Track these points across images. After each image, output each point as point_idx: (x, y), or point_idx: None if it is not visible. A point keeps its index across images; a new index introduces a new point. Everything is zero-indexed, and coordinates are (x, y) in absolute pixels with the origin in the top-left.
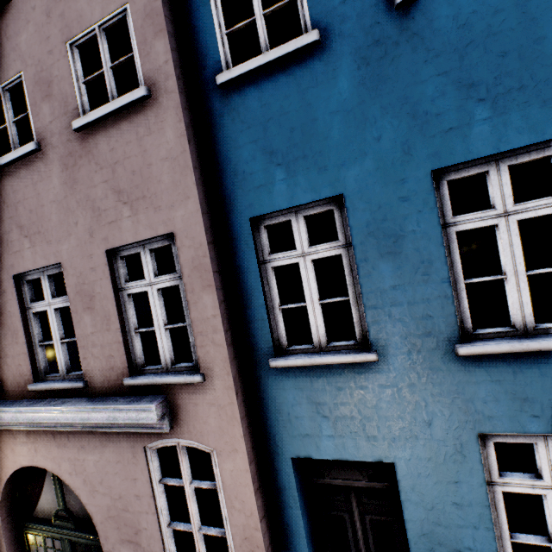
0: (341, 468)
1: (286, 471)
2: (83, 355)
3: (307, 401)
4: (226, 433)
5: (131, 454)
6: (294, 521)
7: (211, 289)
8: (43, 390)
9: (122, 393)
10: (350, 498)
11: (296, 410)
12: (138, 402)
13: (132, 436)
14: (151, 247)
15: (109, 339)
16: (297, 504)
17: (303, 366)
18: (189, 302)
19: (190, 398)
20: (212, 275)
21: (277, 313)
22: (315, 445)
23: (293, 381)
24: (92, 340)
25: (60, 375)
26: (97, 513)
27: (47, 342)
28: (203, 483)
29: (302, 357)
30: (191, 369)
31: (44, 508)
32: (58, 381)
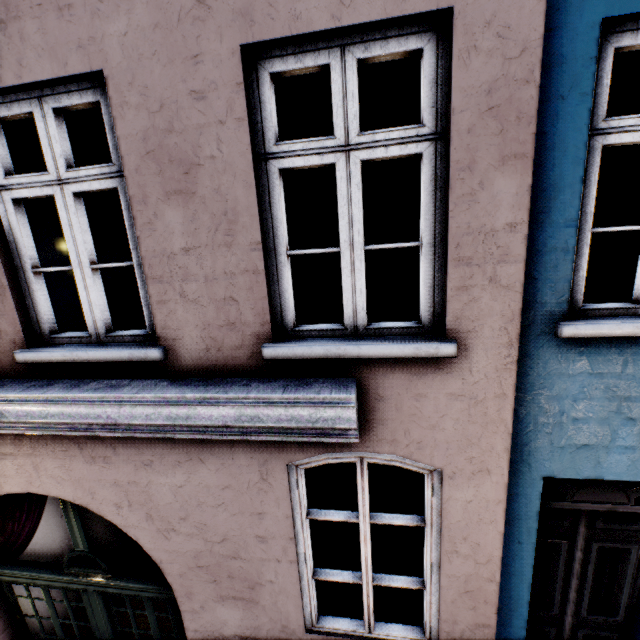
0: (595, 489)
1: (529, 496)
2: (156, 296)
3: (605, 395)
4: (474, 444)
5: (257, 476)
6: (519, 560)
7: (522, 164)
8: (55, 362)
9: (251, 373)
10: (578, 524)
11: (578, 408)
12: (309, 389)
13: (263, 448)
14: (363, 53)
15: (230, 264)
16: (533, 538)
17: (618, 338)
18: (454, 191)
19: (409, 385)
20: (533, 131)
21: (584, 241)
22: (595, 460)
23: (590, 362)
24: (184, 265)
25: (90, 336)
26: (173, 562)
27: (55, 268)
28: (395, 517)
29: (632, 321)
30: (413, 333)
31: (43, 549)
32: (89, 346)
